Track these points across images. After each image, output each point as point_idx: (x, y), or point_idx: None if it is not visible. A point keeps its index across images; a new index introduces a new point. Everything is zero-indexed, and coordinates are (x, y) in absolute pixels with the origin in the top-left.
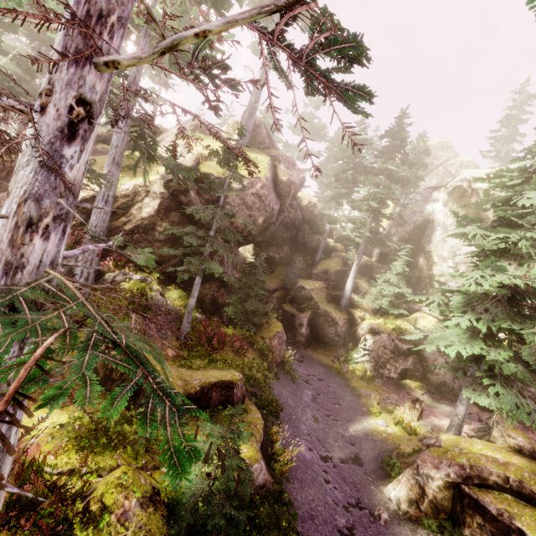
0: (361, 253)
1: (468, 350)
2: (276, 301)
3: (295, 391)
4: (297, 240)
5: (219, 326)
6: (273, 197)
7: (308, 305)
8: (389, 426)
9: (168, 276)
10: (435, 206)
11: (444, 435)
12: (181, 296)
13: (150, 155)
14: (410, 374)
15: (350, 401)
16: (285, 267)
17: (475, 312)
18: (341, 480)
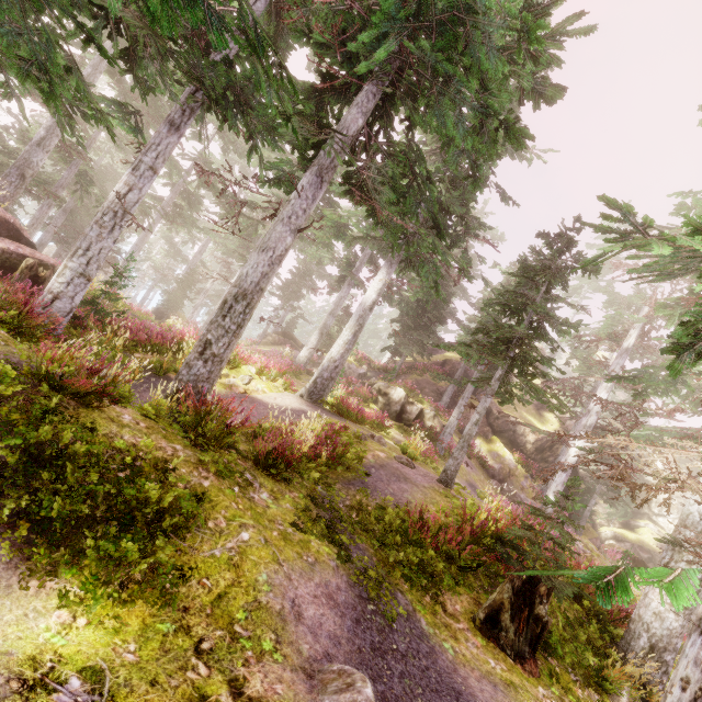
0: None
1: None
2: None
3: None
4: None
5: None
6: None
7: None
8: None
9: None
10: None
11: None
12: None
13: None
14: None
15: None
16: None
17: None
18: None
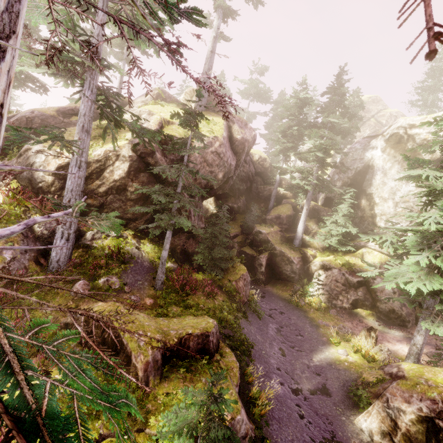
0: (310, 199)
1: (428, 286)
2: (237, 245)
3: (261, 326)
4: (252, 191)
5: (190, 273)
6: (230, 154)
7: (266, 247)
8: (349, 355)
9: (142, 231)
10: (374, 153)
11: (404, 363)
12: (154, 248)
13: (116, 121)
14: (361, 304)
15: (310, 332)
16: (242, 215)
17: (432, 250)
18: (313, 413)
